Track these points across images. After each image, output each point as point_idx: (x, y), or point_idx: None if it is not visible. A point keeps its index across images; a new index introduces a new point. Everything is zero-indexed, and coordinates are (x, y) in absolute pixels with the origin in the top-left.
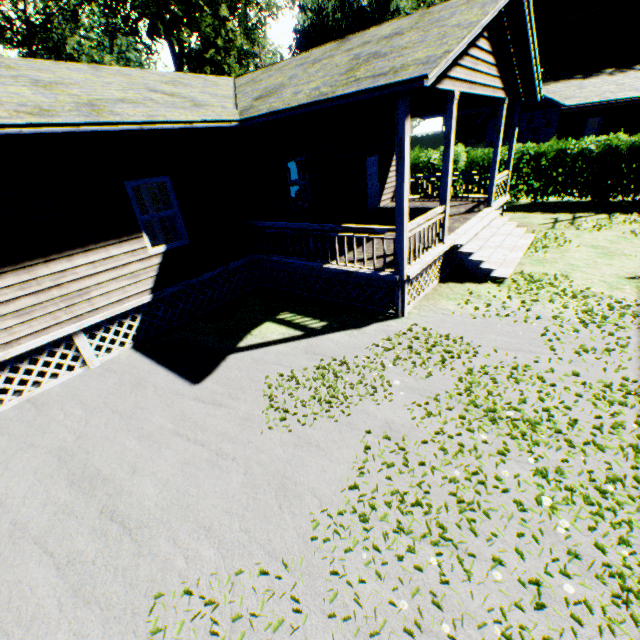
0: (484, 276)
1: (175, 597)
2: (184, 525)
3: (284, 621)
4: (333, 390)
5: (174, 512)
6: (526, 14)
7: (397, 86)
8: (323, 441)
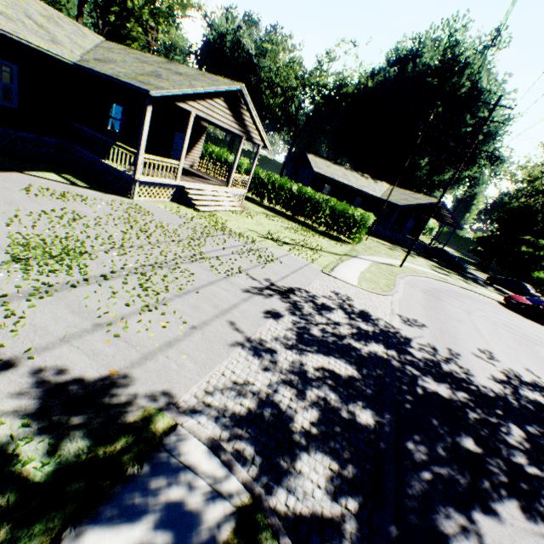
0: (193, 207)
1: None
2: None
3: None
4: (65, 198)
5: None
6: (249, 102)
7: (142, 89)
8: (44, 204)
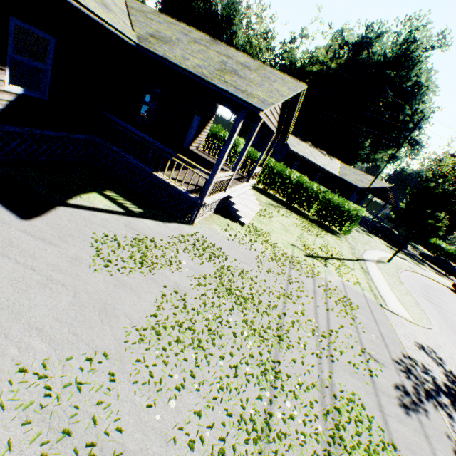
0: (236, 219)
1: (9, 374)
2: (16, 325)
3: (103, 386)
4: (145, 256)
5: (4, 315)
6: (299, 102)
7: (247, 104)
8: (135, 286)
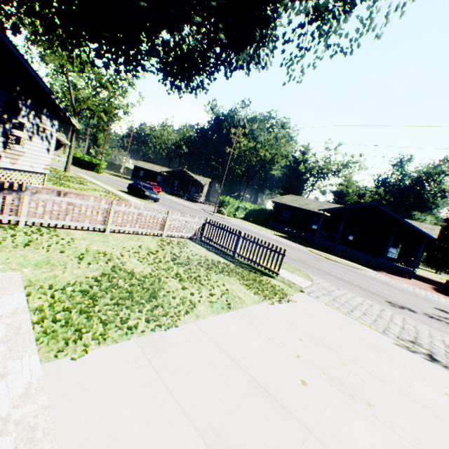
0: None
1: None
2: None
3: None
4: None
5: None
6: None
7: None
8: None
